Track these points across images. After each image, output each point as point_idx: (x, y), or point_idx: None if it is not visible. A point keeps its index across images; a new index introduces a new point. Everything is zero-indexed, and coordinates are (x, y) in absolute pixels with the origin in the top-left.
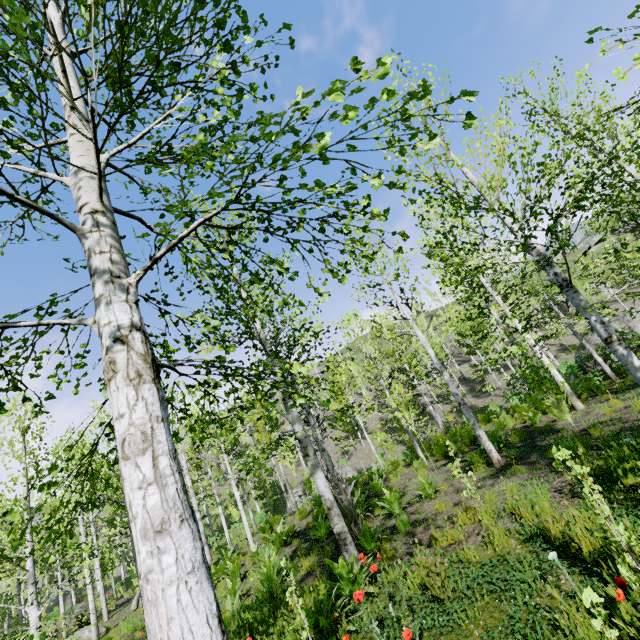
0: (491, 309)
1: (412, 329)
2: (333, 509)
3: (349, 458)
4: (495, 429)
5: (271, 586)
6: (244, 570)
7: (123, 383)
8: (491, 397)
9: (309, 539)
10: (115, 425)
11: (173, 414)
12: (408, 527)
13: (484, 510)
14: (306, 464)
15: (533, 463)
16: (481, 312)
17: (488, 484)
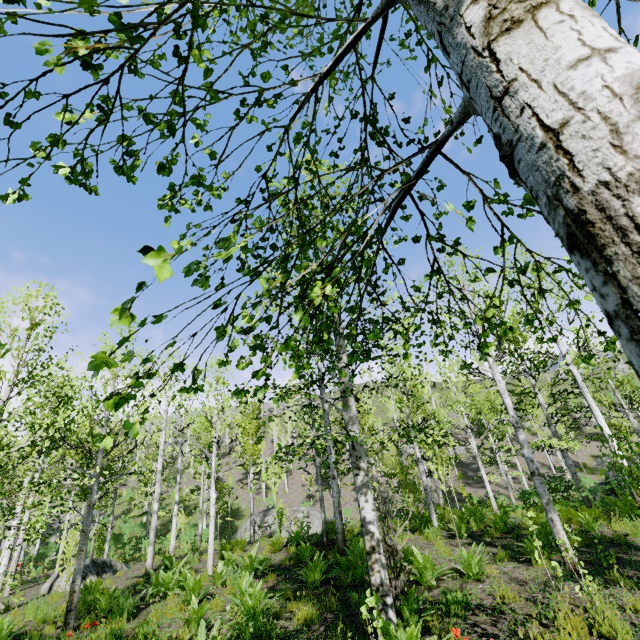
0: (537, 390)
1: (452, 381)
2: (378, 549)
3: (313, 504)
4: (546, 521)
5: (254, 627)
6: (204, 591)
7: (584, 11)
8: (484, 490)
9: (291, 579)
10: (569, 76)
11: (169, 385)
12: (460, 609)
13: (606, 623)
14: (266, 495)
15: (637, 579)
16: (628, 363)
17: (571, 587)
